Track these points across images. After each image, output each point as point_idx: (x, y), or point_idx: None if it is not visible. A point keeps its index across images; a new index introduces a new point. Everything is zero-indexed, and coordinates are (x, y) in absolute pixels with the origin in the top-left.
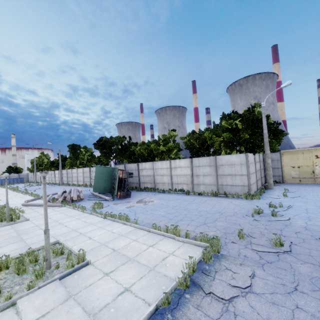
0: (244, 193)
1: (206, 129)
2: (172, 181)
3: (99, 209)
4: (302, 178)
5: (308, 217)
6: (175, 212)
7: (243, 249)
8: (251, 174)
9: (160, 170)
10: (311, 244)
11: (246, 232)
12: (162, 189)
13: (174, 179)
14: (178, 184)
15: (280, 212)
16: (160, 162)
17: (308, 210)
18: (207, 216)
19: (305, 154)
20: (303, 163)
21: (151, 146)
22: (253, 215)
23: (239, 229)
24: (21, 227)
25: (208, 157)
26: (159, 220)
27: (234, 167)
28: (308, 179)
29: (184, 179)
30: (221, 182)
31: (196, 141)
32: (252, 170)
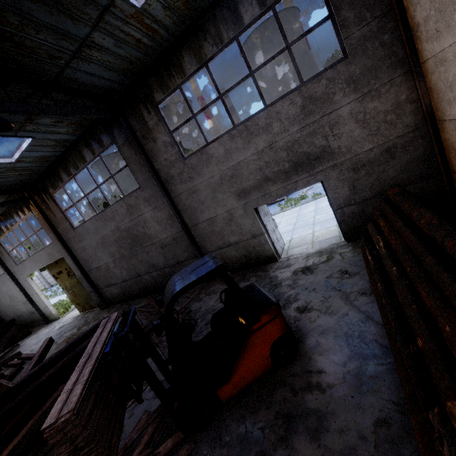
0: None
1: None
2: None
3: (305, 199)
4: None
5: None
6: None
7: None
8: None
9: None
10: None
11: None
12: None
13: None
14: None
15: None
16: None
17: None
18: None
19: None
20: None
21: None
22: None
23: None
24: (283, 231)
25: None
26: None
27: None
28: None
29: None
30: None
31: None
32: None
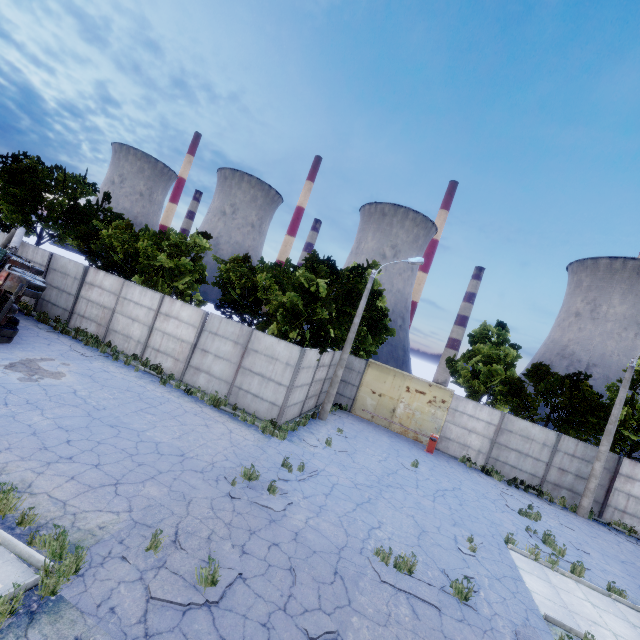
0: (266, 420)
1: (272, 266)
2: (149, 340)
3: None
4: (375, 415)
5: (322, 506)
6: (81, 427)
7: (127, 585)
8: (298, 387)
9: (134, 305)
10: (271, 582)
11: (182, 529)
12: (119, 349)
13: (155, 339)
14: (158, 352)
15: (290, 484)
16: (140, 289)
17: (335, 488)
18: (144, 461)
19: (397, 379)
20: (388, 391)
21: (139, 243)
22: (235, 483)
23: (176, 517)
24: None
25: (240, 325)
26: (8, 444)
27: (274, 365)
28: (383, 419)
29: (176, 348)
30: (240, 383)
31: (240, 280)
32: (303, 380)
